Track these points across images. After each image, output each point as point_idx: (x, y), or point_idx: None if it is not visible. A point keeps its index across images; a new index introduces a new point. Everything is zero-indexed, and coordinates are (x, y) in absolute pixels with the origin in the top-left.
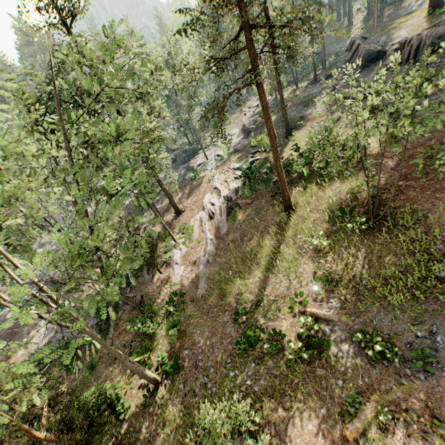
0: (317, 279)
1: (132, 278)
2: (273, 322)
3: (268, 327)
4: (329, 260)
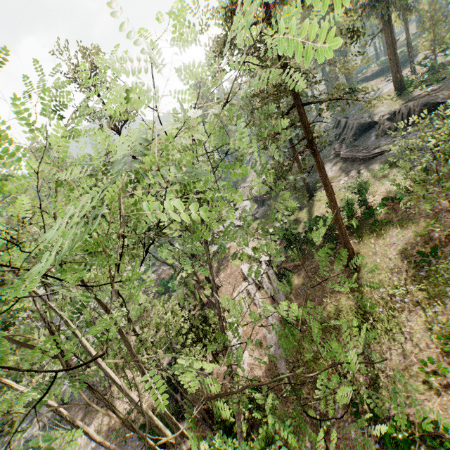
0: (439, 336)
1: (373, 354)
2: (412, 407)
3: (409, 418)
4: (439, 310)
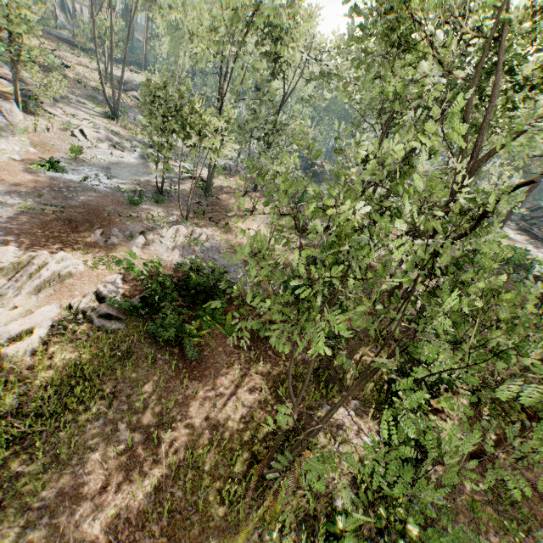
0: None
1: None
2: None
3: None
4: None
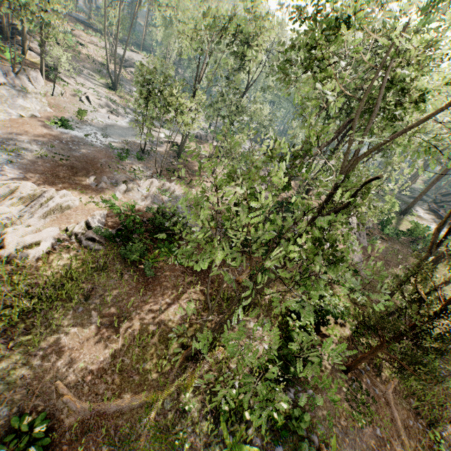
0: None
1: None
2: None
3: None
4: None
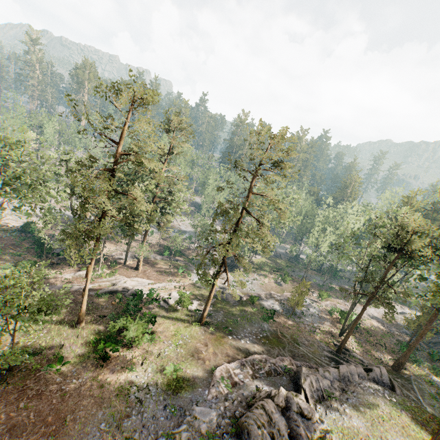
0: None
1: None
2: None
3: None
4: (4, 349)
